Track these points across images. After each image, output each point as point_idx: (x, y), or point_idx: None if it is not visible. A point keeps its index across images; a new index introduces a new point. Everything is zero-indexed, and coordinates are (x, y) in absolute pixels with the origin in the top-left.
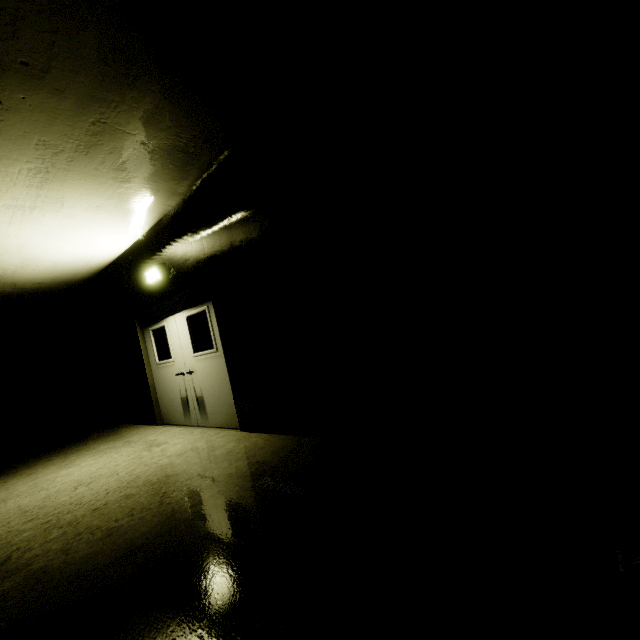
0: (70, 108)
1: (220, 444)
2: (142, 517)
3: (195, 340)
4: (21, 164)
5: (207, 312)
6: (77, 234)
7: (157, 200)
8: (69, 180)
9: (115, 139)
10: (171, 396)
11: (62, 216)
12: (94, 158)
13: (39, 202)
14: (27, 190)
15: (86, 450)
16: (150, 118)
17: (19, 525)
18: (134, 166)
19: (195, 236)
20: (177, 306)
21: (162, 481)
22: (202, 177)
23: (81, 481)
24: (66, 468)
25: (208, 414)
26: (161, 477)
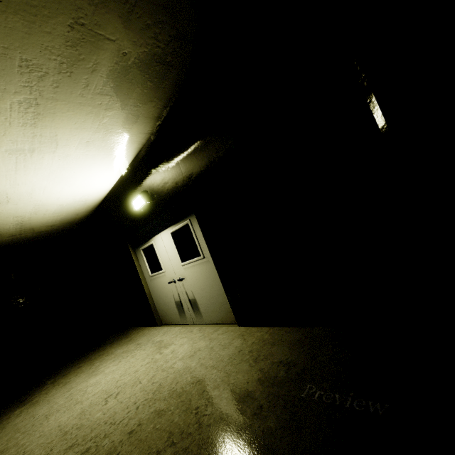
0: (45, 3)
1: (225, 342)
2: (186, 448)
3: (181, 251)
4: (10, 97)
5: (190, 225)
6: (73, 175)
7: (137, 128)
8: (58, 113)
9: (96, 50)
10: (166, 301)
11: (58, 157)
12: (78, 80)
13: (36, 143)
14: (23, 130)
15: (106, 355)
16: (129, 13)
17: (61, 454)
18: (116, 87)
19: (171, 160)
20: (161, 225)
21: (187, 391)
22: (176, 95)
23: (109, 392)
24: (93, 376)
25: (202, 313)
26: (184, 385)
